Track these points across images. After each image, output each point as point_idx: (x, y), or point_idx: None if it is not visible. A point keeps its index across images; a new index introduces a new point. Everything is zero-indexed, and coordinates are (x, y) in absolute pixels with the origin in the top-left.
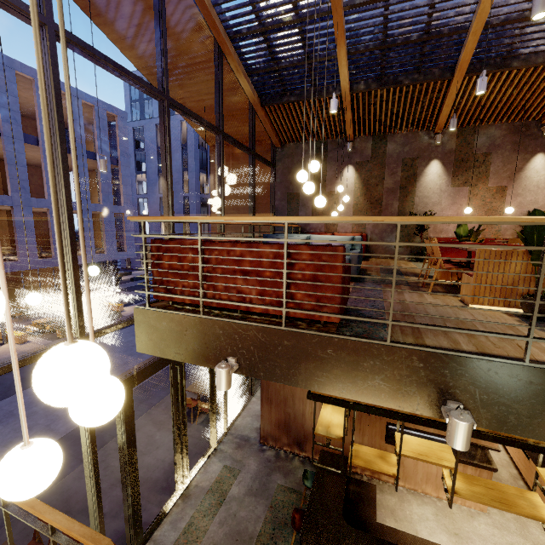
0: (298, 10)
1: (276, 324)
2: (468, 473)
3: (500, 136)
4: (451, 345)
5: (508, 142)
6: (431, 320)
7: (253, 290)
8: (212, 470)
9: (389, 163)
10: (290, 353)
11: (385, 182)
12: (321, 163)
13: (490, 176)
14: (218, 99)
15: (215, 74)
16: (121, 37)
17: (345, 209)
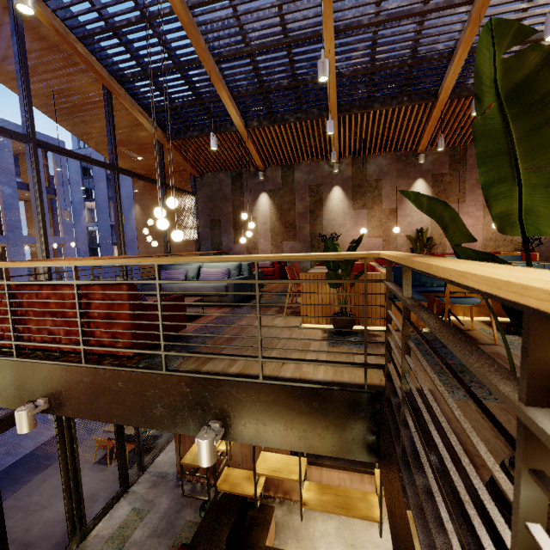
0: (173, 59)
1: (79, 362)
2: (365, 481)
3: (386, 164)
4: (223, 368)
5: (394, 170)
6: (244, 343)
7: (61, 330)
8: (118, 515)
9: (298, 189)
10: (90, 389)
11: (296, 207)
12: (174, 201)
13: (382, 199)
14: (110, 136)
15: (105, 113)
16: (8, 78)
17: (263, 234)
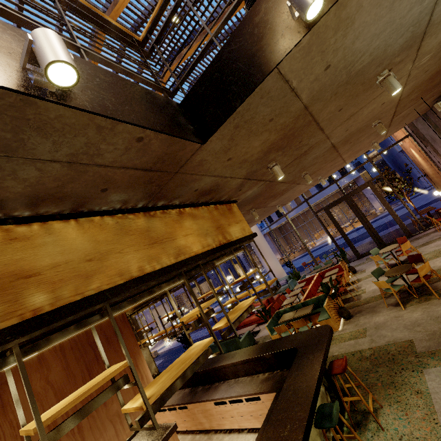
0: None
1: None
2: None
3: None
4: None
5: None
6: None
7: None
8: None
9: None
10: None
11: None
12: None
13: None
14: None
15: None
16: None
17: None
